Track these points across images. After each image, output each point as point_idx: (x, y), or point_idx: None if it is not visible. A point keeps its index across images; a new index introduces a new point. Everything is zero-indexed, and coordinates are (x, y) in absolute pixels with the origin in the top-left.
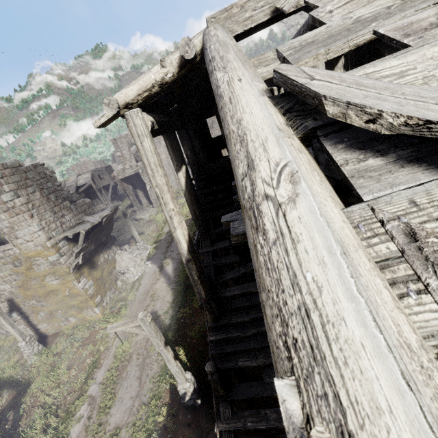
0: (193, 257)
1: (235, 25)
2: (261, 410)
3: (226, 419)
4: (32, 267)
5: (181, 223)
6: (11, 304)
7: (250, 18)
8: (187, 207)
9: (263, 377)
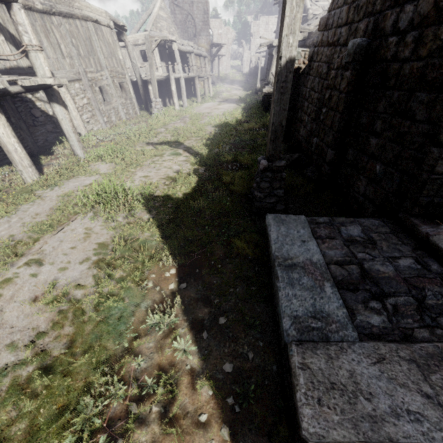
0: None
1: None
2: None
3: None
4: None
5: None
6: None
7: None
8: (237, 77)
9: None
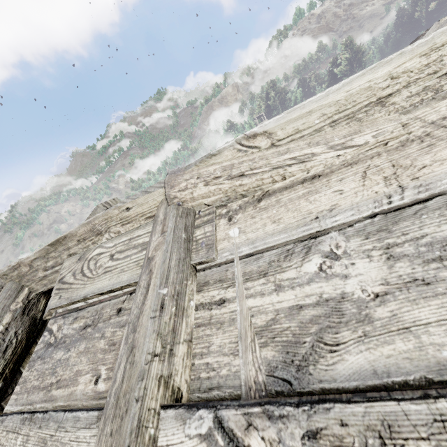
0: None
1: (32, 283)
2: None
3: None
4: None
5: None
6: None
7: (46, 278)
8: None
9: None
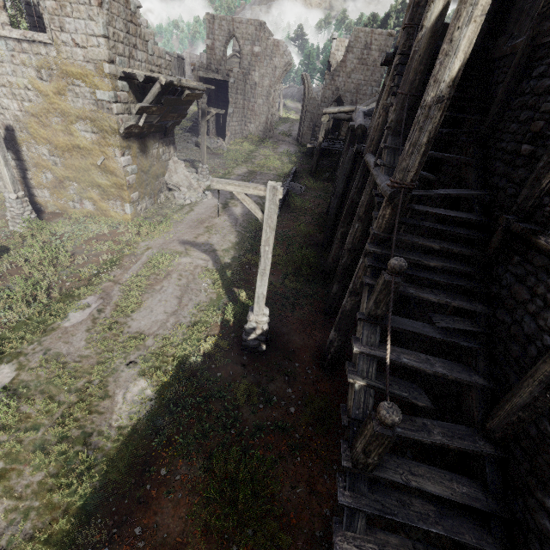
0: (448, 98)
1: None
2: (421, 354)
3: (369, 344)
4: (65, 93)
5: (483, 16)
6: (8, 137)
7: None
8: (273, 160)
9: (435, 321)
